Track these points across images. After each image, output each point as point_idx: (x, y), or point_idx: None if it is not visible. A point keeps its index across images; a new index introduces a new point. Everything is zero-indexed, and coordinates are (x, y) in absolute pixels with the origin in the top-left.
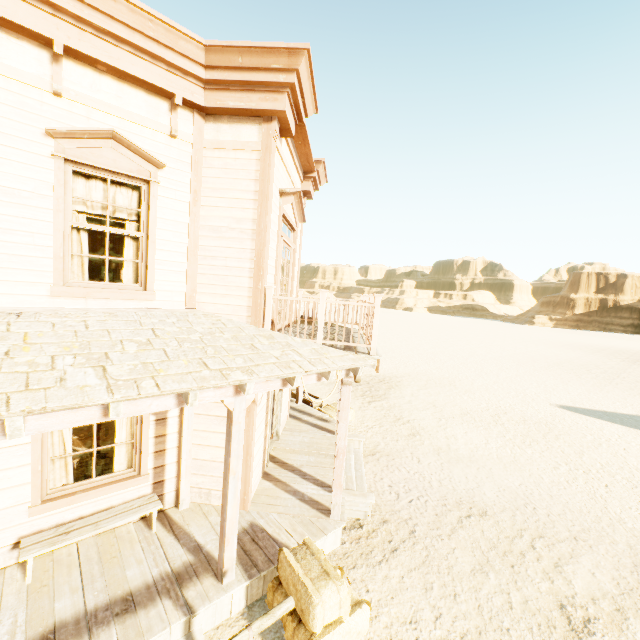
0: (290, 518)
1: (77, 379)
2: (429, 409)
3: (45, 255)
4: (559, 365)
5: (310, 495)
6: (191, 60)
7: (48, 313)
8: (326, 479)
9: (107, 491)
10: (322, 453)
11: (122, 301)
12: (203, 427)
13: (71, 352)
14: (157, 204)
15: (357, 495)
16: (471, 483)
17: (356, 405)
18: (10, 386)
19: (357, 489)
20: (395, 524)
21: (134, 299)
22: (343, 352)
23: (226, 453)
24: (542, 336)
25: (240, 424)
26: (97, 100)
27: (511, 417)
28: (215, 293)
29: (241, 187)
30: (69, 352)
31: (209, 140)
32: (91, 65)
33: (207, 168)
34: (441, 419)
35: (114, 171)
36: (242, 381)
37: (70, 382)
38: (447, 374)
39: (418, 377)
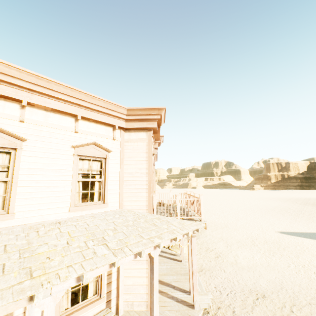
0: (175, 312)
1: (100, 251)
2: (220, 241)
3: (68, 194)
4: (272, 210)
5: (180, 298)
6: (121, 113)
7: (69, 220)
8: (185, 288)
9: (87, 309)
10: (178, 273)
11: (95, 209)
12: (128, 267)
13: (90, 238)
14: (108, 166)
15: (203, 294)
16: (253, 280)
17: (185, 244)
18: (78, 259)
19: (200, 291)
20: (224, 308)
21: (100, 208)
22: (190, 221)
23: (151, 279)
24: (260, 195)
25: (156, 263)
26: (89, 131)
27: (260, 241)
28: (131, 200)
29: (140, 155)
30: (89, 239)
31: (126, 139)
32: (87, 120)
33: (126, 149)
34: (228, 246)
35: (94, 156)
36: (159, 243)
37: (98, 253)
38: (223, 221)
39: (210, 224)
